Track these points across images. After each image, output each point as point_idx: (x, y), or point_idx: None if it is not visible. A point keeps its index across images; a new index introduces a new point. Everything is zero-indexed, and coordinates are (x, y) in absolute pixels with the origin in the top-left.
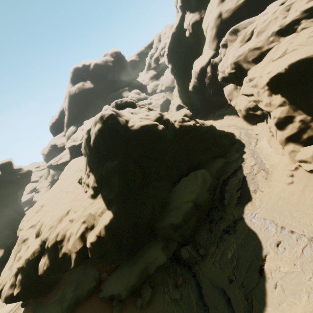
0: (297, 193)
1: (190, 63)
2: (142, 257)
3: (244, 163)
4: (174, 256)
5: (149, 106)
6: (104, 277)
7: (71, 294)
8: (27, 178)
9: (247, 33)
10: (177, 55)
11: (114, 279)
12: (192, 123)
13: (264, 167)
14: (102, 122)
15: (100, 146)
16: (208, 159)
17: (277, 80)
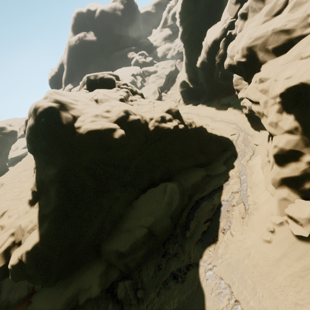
0: (270, 260)
1: (204, 30)
2: (78, 280)
3: (227, 183)
4: (111, 288)
5: (132, 87)
6: (37, 288)
7: (4, 295)
8: (12, 138)
9: (279, 0)
10: (191, 16)
11: (44, 295)
12: (172, 126)
13: (246, 200)
14: (35, 117)
15: (36, 147)
16: (187, 167)
17: (296, 93)
